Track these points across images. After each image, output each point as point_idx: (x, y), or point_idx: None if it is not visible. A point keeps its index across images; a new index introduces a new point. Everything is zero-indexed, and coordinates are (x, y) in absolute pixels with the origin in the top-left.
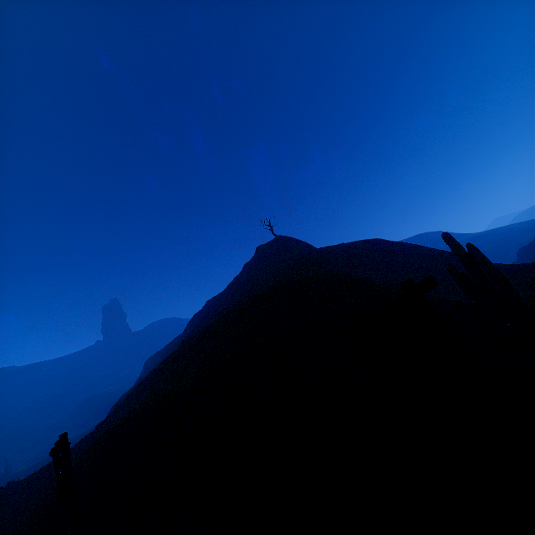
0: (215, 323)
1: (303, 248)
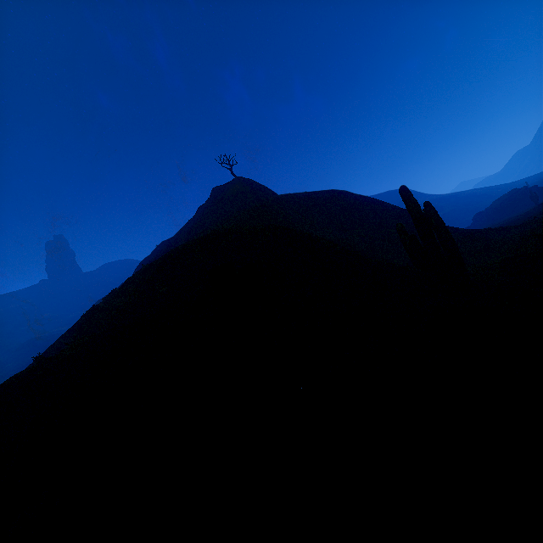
0: (136, 274)
1: (263, 194)
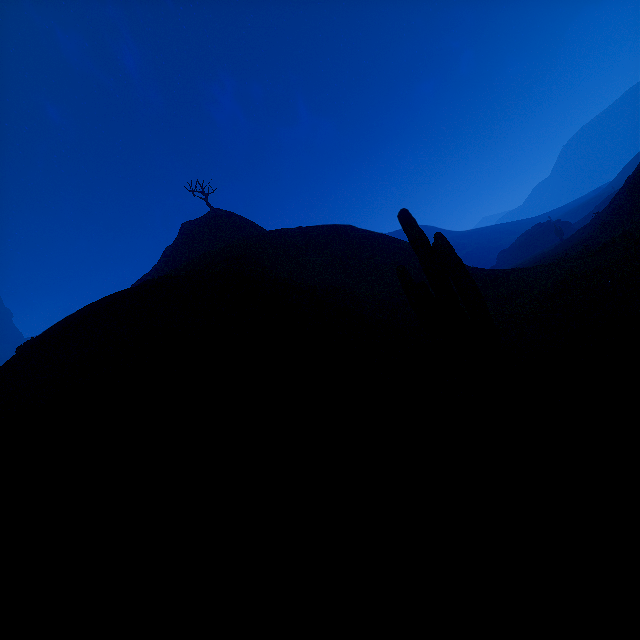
0: None
1: (248, 230)
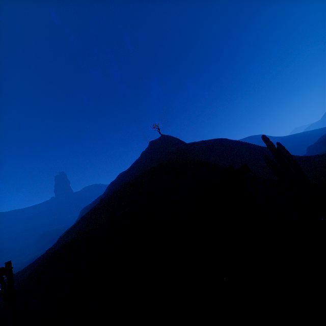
0: (119, 188)
1: (178, 143)
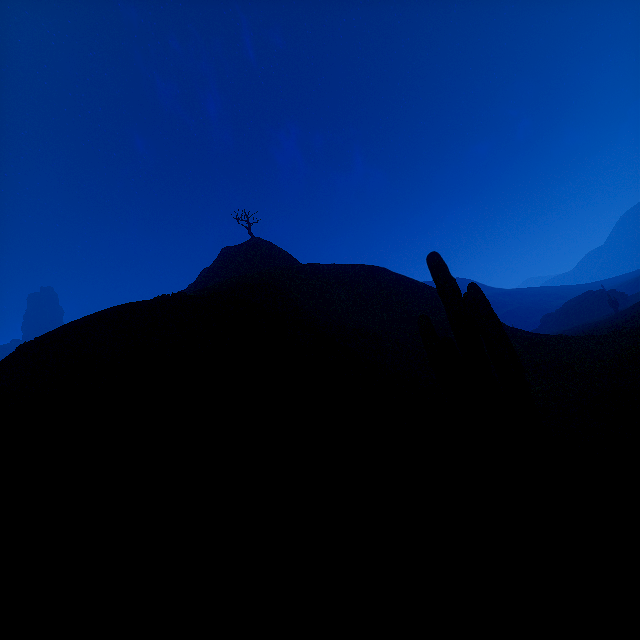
0: None
1: (282, 261)
